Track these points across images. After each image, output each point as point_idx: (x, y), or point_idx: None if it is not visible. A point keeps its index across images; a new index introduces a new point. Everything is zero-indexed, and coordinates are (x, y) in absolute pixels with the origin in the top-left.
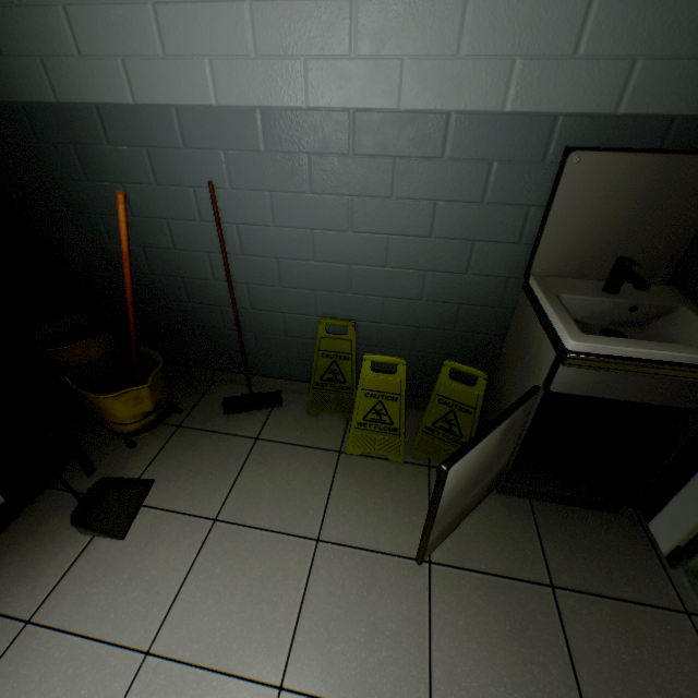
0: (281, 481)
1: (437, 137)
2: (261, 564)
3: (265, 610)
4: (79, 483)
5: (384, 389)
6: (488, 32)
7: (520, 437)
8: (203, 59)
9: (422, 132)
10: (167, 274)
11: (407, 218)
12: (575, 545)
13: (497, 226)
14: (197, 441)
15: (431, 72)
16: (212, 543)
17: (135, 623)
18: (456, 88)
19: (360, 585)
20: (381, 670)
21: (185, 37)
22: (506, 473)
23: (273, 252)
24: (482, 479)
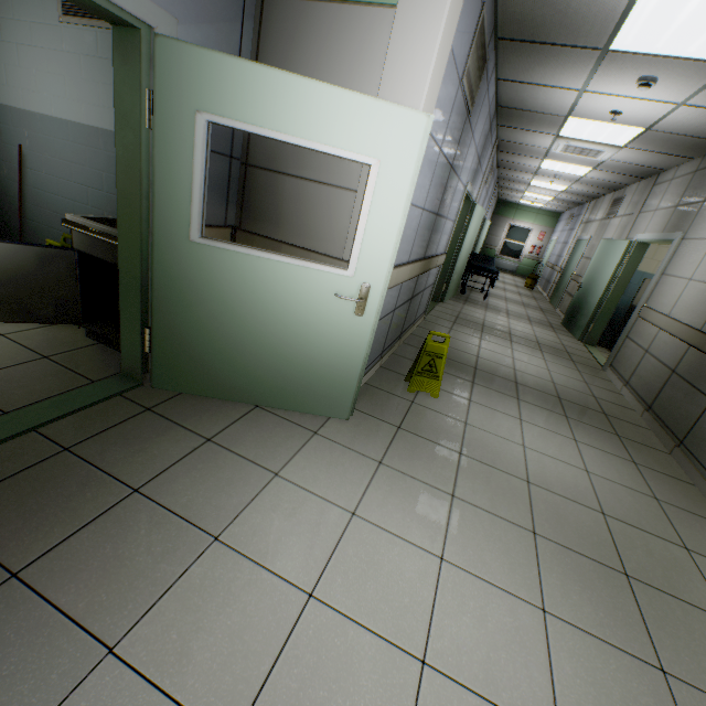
0: None
1: (99, 140)
2: None
3: None
4: None
5: None
6: (108, 98)
7: (80, 285)
8: (20, 89)
9: (94, 136)
10: (3, 193)
11: (94, 179)
12: (88, 356)
13: None
14: None
15: (93, 110)
16: None
17: None
18: (102, 119)
19: None
20: None
21: (15, 79)
22: (82, 316)
23: (45, 188)
24: (39, 292)
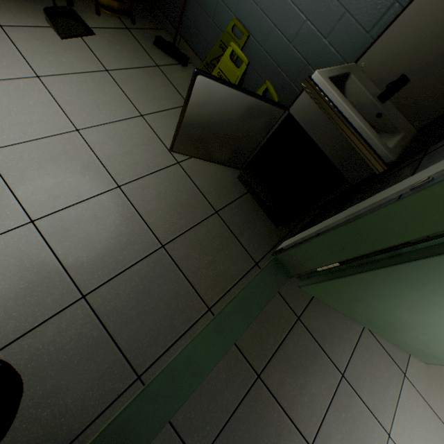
0: (150, 88)
1: None
2: (110, 99)
3: (96, 110)
4: (61, 4)
5: (228, 76)
6: None
7: (262, 142)
8: None
9: None
10: None
11: None
12: (244, 216)
13: (367, 7)
14: (130, 41)
15: None
16: (97, 75)
17: (42, 66)
18: None
19: (142, 140)
20: (120, 162)
21: None
22: (245, 165)
23: None
24: (226, 139)
